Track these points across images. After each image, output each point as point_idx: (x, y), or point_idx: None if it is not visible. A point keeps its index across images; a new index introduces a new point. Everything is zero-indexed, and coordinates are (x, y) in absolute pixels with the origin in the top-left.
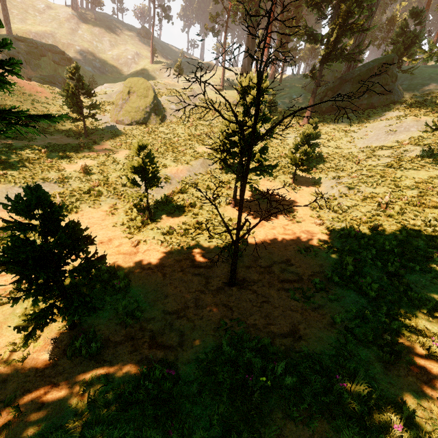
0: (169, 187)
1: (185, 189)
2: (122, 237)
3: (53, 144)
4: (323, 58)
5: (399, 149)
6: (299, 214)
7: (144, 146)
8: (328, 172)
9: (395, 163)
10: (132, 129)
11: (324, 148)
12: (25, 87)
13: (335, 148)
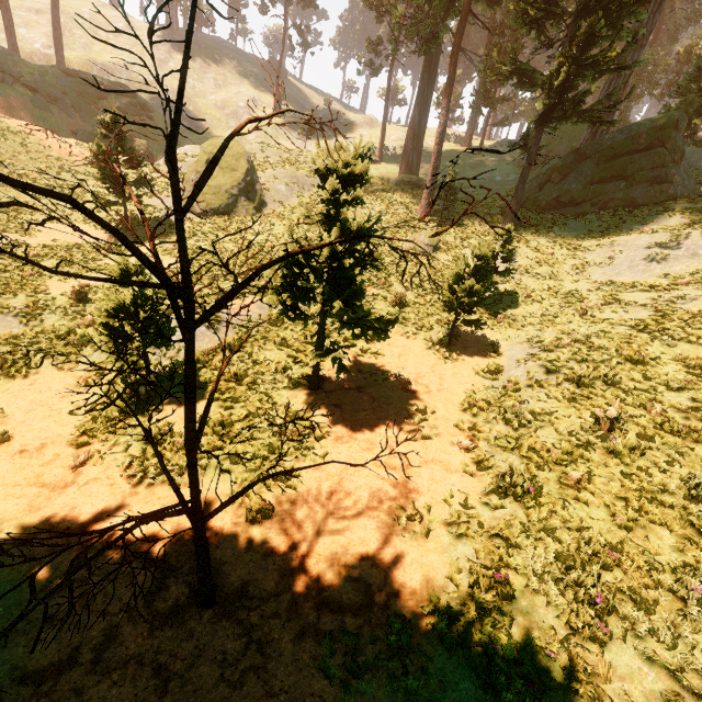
0: (213, 338)
1: (237, 345)
2: (67, 442)
3: (61, 242)
4: (541, 116)
5: (668, 293)
6: (434, 418)
7: (135, 270)
8: (523, 325)
9: (653, 324)
10: (204, 222)
11: (529, 276)
12: (53, 146)
13: (549, 277)
